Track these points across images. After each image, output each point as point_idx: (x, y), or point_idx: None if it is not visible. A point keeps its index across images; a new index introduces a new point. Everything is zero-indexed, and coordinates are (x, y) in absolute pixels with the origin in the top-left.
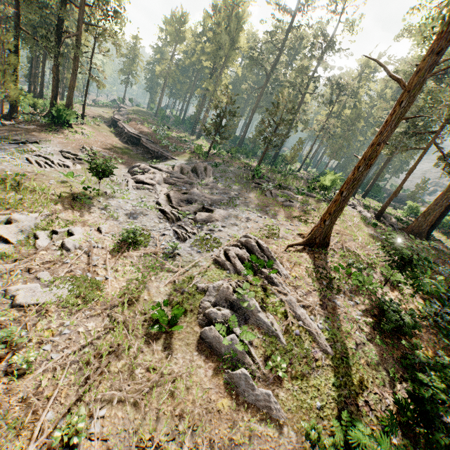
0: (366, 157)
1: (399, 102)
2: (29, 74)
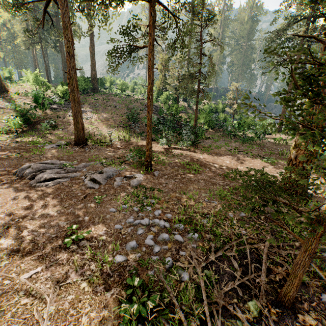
0: None
1: None
2: None
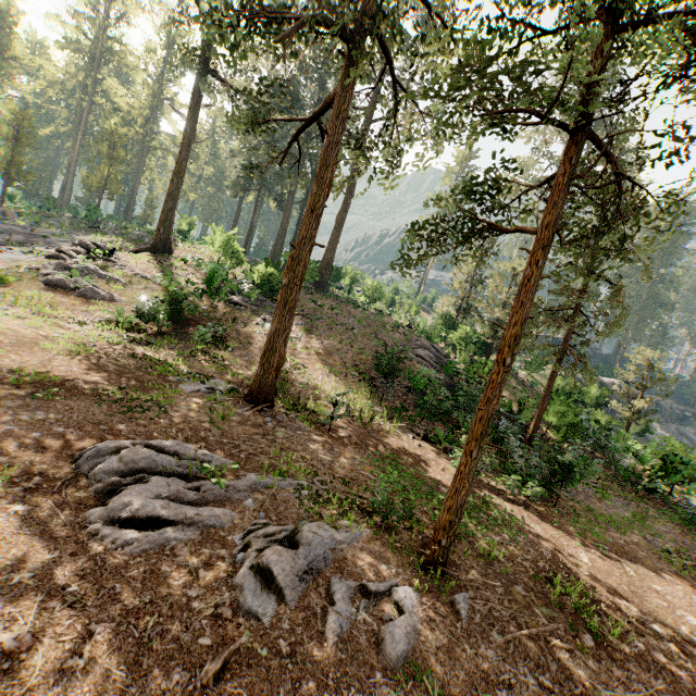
0: (176, 171)
1: (186, 129)
2: None
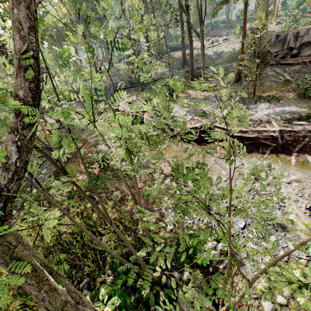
0: None
1: None
2: None
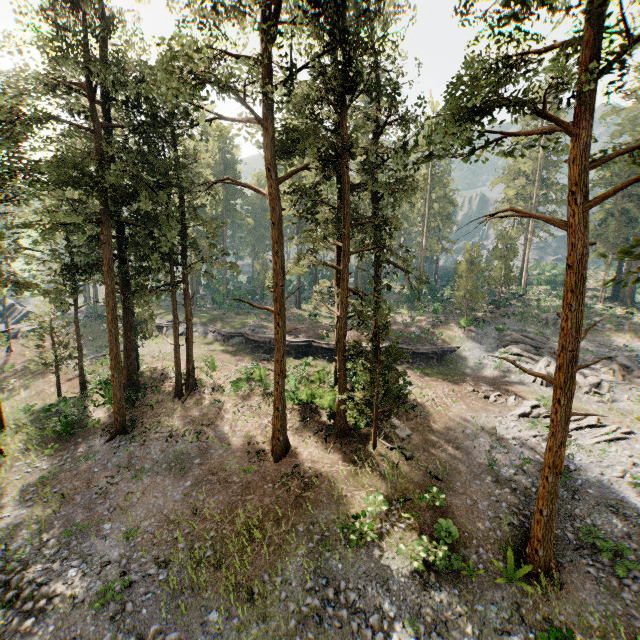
0: None
1: None
2: (127, 354)
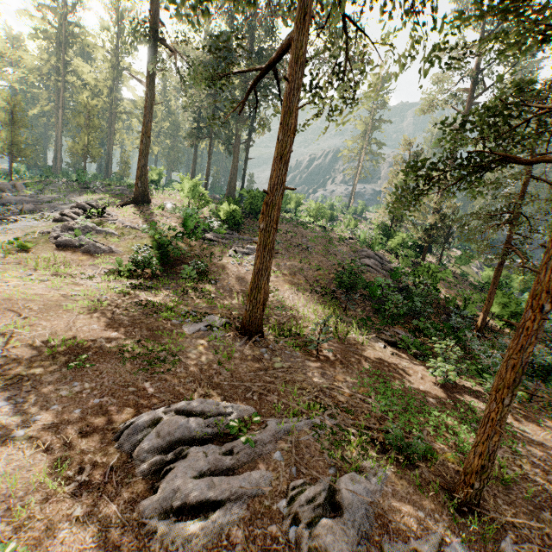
0: (144, 132)
1: (146, 94)
2: None
